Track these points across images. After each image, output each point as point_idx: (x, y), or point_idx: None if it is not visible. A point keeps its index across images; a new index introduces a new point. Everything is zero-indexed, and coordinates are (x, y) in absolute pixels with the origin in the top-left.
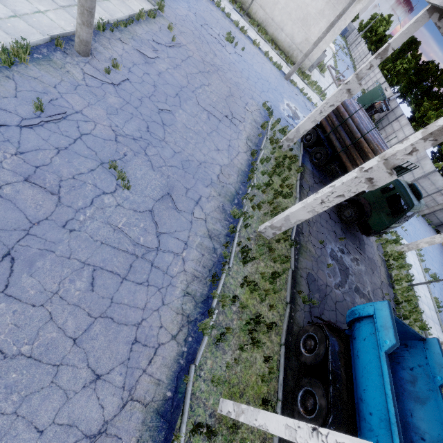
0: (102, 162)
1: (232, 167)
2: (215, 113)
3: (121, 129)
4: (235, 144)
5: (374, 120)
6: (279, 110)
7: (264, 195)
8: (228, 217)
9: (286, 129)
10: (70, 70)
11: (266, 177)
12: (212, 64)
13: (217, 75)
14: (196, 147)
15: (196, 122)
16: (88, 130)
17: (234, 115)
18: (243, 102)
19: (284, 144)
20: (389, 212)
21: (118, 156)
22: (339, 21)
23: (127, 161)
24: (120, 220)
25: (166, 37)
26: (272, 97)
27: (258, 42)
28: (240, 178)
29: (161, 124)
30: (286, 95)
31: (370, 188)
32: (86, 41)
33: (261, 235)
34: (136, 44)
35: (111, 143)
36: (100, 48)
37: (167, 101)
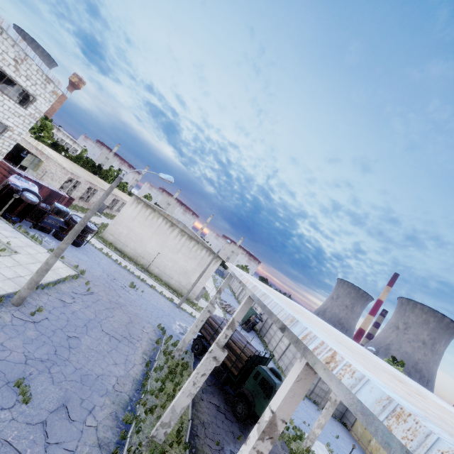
0: (9, 381)
1: (128, 377)
2: (116, 335)
3: (32, 354)
4: (132, 358)
5: (256, 330)
6: (172, 329)
7: (158, 400)
8: (120, 424)
9: (178, 342)
10: (3, 316)
11: (160, 383)
12: (117, 303)
13: (120, 309)
14: (96, 363)
15: (98, 343)
16: (4, 357)
17: (133, 336)
18: (141, 326)
19: (176, 354)
20: (265, 396)
21: (24, 376)
22: (207, 273)
23: (31, 379)
24: (11, 433)
25: (83, 289)
26: (166, 321)
27: (154, 286)
28: (135, 386)
29: (68, 348)
30: (178, 318)
31: (218, 364)
32: (25, 297)
33: (153, 440)
34: (58, 295)
35: (20, 365)
36: (30, 299)
37: (76, 330)
